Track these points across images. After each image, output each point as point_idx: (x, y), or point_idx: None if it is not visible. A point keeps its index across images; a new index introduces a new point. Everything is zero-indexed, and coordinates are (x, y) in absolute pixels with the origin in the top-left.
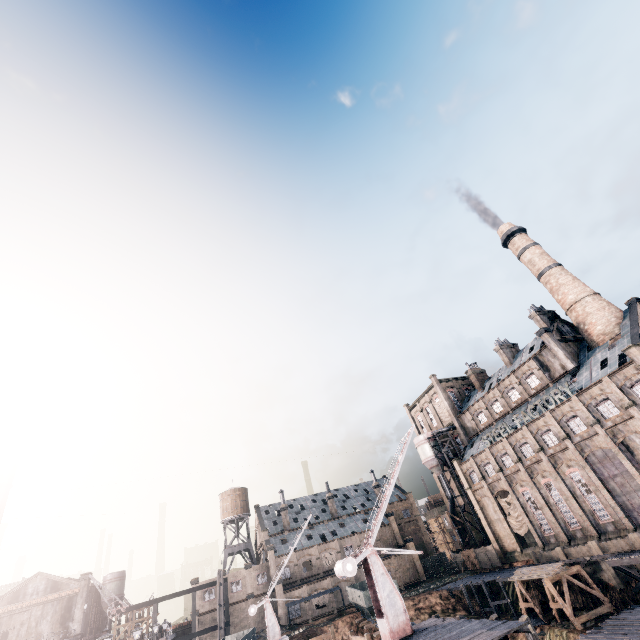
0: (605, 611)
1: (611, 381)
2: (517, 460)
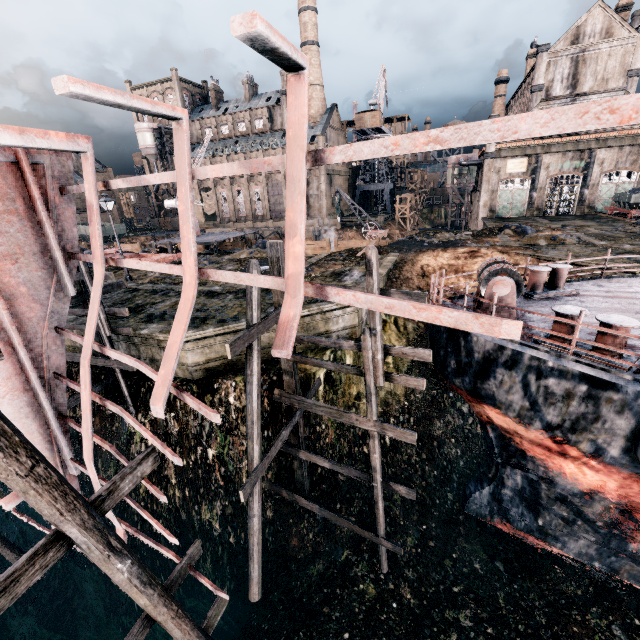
0: None
1: None
2: None
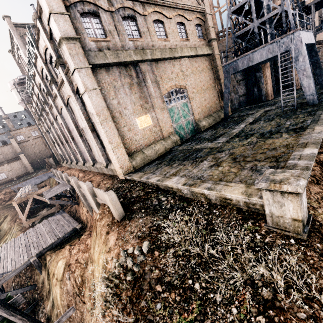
0: (53, 211)
1: (41, 27)
2: (41, 110)
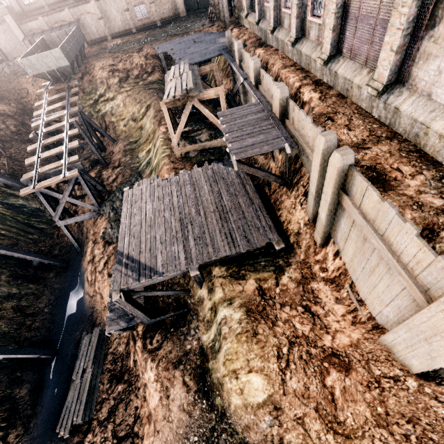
0: (218, 145)
1: None
2: None
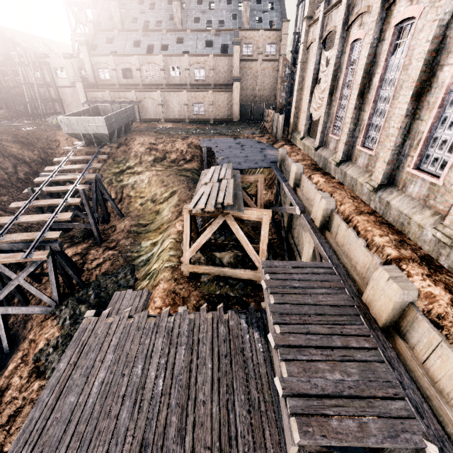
0: (244, 277)
1: None
2: None
